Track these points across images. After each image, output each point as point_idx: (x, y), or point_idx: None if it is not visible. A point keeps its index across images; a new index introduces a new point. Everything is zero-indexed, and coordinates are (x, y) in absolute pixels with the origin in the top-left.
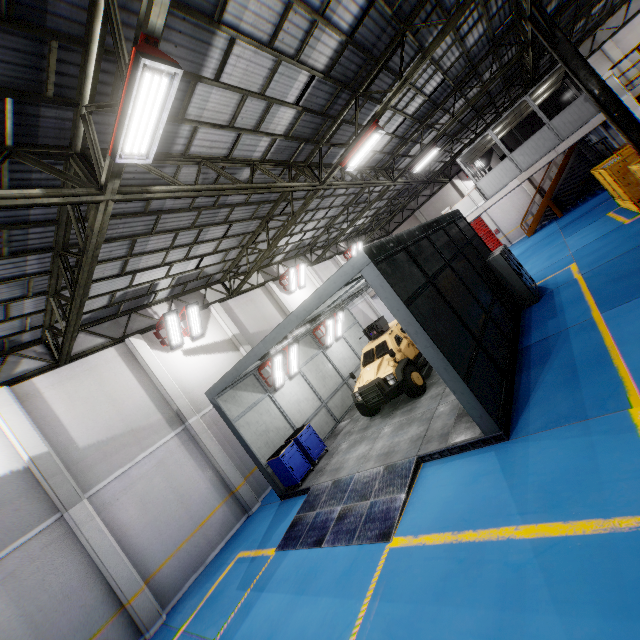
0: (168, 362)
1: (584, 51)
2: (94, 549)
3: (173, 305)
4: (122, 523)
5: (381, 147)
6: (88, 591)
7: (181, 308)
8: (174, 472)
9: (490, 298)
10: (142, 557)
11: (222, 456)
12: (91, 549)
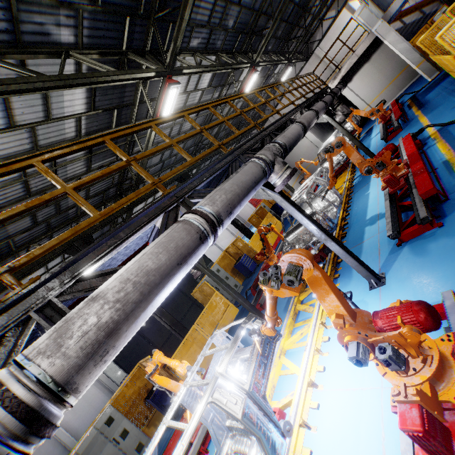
0: None
1: (281, 91)
2: (55, 434)
3: None
4: (66, 421)
5: None
6: (57, 449)
7: None
8: (86, 393)
9: (188, 308)
10: (76, 431)
11: (107, 380)
12: (54, 434)
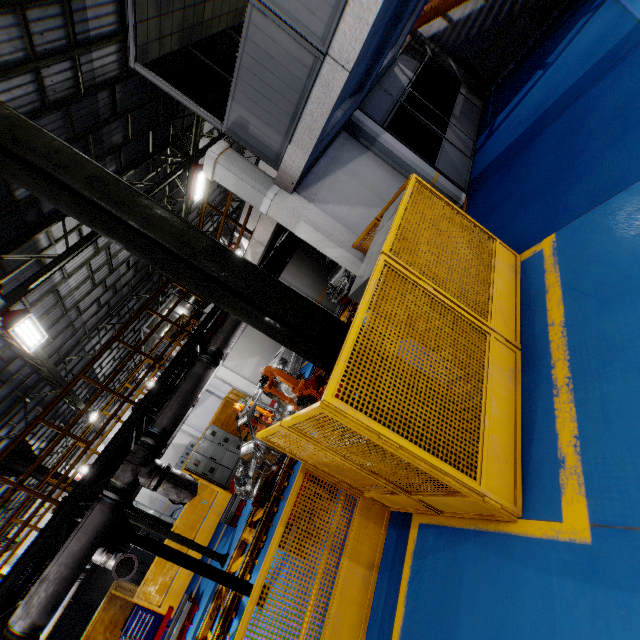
0: None
1: None
2: None
3: None
4: None
5: (40, 442)
6: None
7: None
8: None
9: None
10: None
11: None
12: None
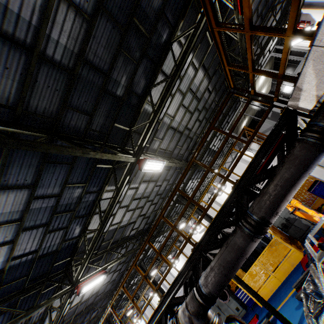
0: (197, 237)
1: None
2: None
3: (191, 220)
4: None
5: (197, 180)
6: None
7: (193, 220)
8: None
9: None
10: None
11: None
12: None
